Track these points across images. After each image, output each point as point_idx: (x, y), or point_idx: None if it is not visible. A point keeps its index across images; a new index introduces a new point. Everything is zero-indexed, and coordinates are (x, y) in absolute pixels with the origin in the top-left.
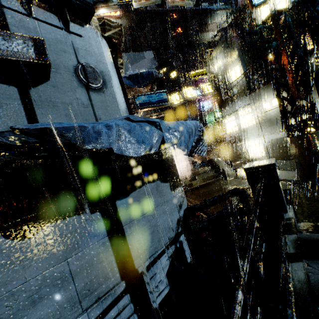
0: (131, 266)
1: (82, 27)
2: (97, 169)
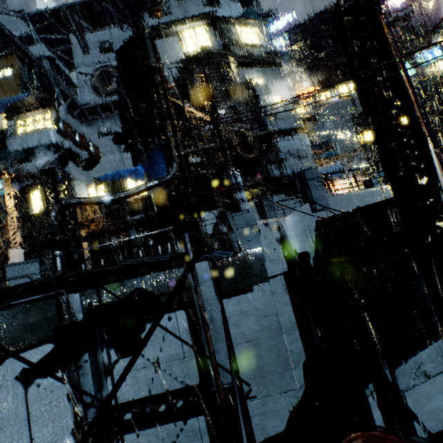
0: None
1: (298, 135)
2: None
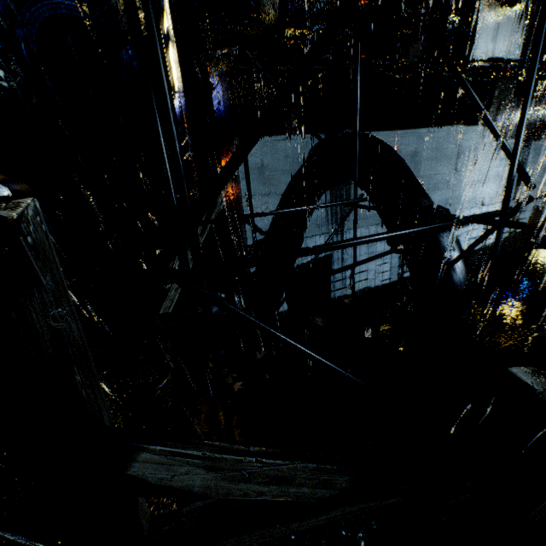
0: (518, 195)
1: None
2: (535, 108)
